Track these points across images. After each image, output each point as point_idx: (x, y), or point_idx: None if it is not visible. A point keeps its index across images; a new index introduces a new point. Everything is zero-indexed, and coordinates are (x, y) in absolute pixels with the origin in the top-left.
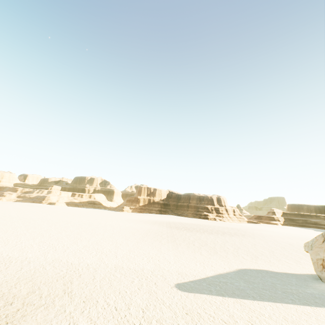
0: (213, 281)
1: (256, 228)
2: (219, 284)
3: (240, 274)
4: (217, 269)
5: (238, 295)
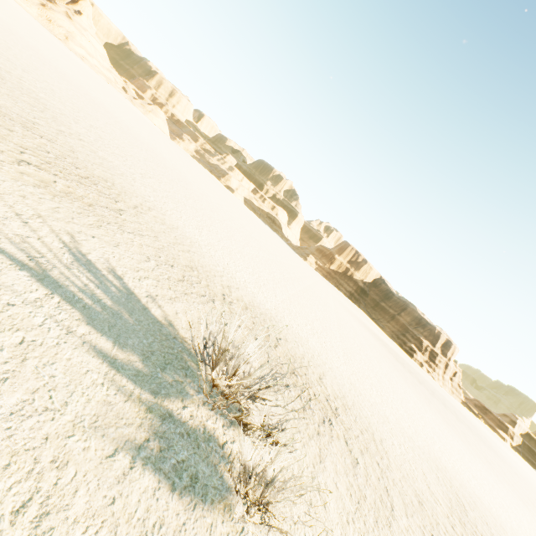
0: None
1: (484, 431)
2: None
3: None
4: None
5: None
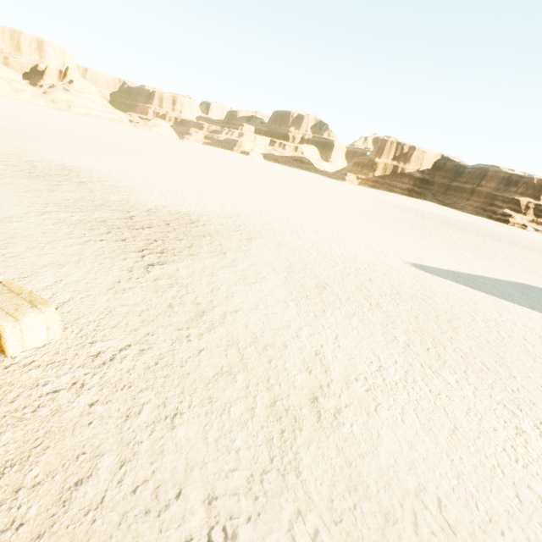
0: (465, 276)
1: None
2: (473, 281)
3: (517, 286)
4: (480, 272)
5: (495, 295)
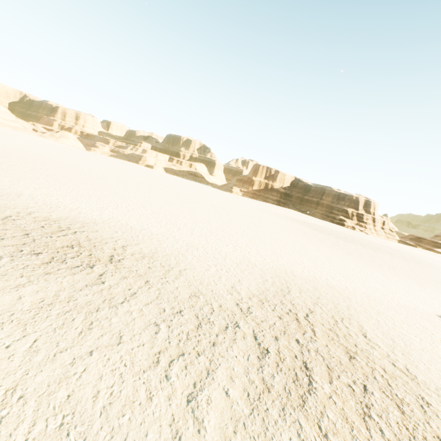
0: None
1: (418, 253)
2: None
3: None
4: None
5: None
